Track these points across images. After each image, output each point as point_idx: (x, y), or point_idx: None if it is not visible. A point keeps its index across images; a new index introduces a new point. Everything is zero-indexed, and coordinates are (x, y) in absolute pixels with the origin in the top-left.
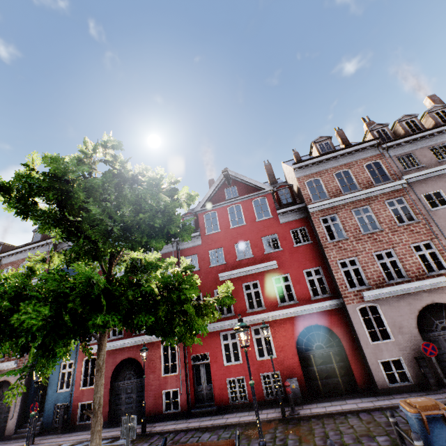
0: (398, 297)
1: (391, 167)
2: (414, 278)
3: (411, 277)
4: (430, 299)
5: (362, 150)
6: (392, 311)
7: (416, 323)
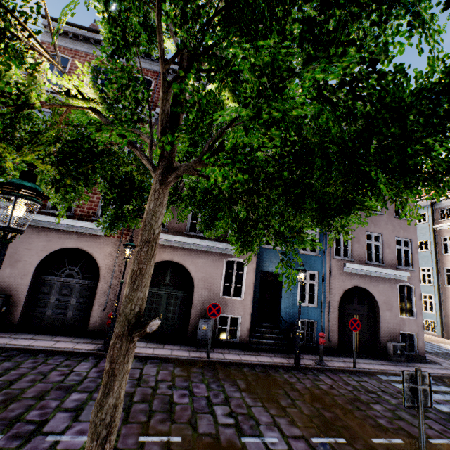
0: (43, 230)
1: (159, 94)
2: (78, 216)
3: (76, 215)
4: (76, 243)
5: (146, 58)
6: (24, 241)
7: (39, 261)
